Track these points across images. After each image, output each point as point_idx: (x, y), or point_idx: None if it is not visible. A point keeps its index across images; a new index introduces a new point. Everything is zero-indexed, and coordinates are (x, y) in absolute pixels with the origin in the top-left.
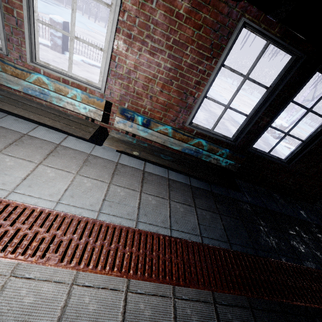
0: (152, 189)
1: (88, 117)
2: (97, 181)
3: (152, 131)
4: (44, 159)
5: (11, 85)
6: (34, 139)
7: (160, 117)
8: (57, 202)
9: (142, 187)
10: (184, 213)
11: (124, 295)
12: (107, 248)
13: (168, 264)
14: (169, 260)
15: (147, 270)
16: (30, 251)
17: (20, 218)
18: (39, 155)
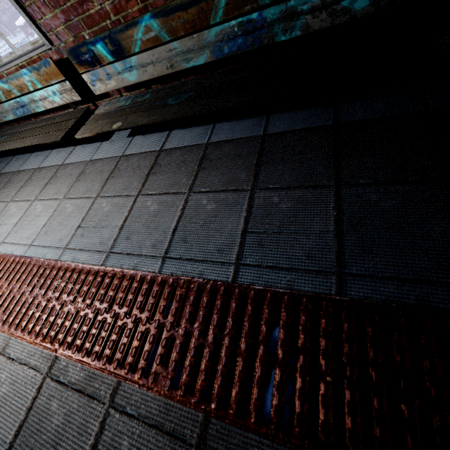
0: (162, 182)
1: (73, 104)
2: (81, 201)
3: (136, 57)
4: (40, 193)
5: (7, 117)
6: (42, 170)
7: (142, 9)
8: (30, 245)
9: (144, 186)
10: (213, 213)
11: (41, 380)
12: (52, 304)
13: (127, 333)
14: (132, 326)
15: (87, 343)
16: None
17: None
18: (39, 188)
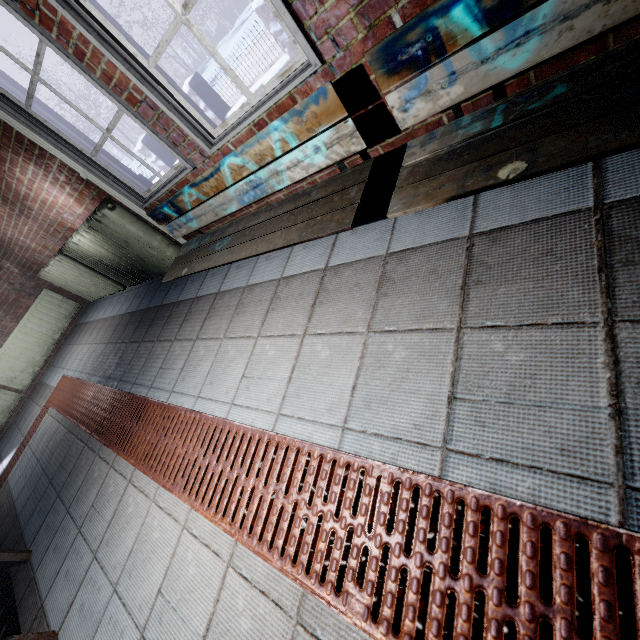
0: None
1: (340, 162)
2: (419, 337)
3: (556, 0)
4: (308, 321)
5: (229, 209)
6: (291, 281)
7: None
8: (342, 428)
9: (613, 297)
10: None
11: None
12: (502, 612)
13: None
14: None
15: None
16: (316, 565)
17: (295, 476)
18: (302, 314)
